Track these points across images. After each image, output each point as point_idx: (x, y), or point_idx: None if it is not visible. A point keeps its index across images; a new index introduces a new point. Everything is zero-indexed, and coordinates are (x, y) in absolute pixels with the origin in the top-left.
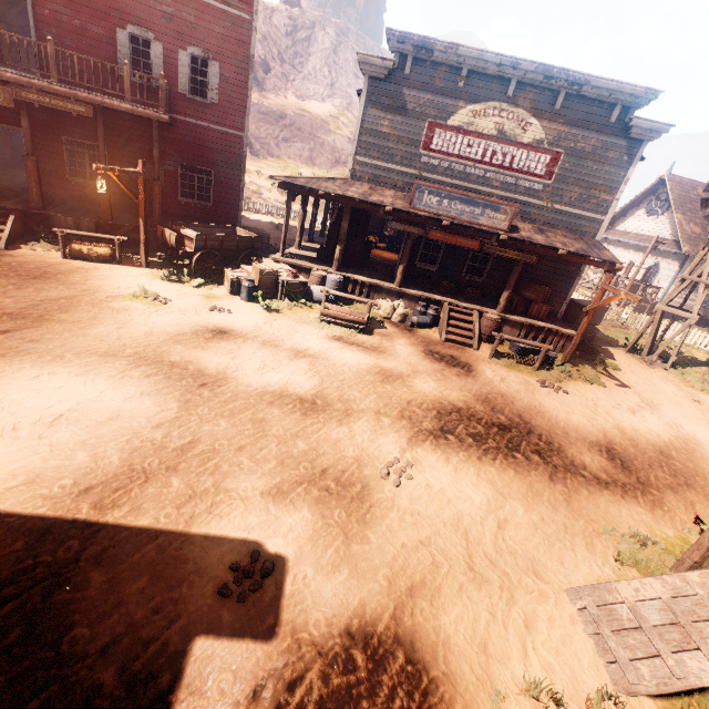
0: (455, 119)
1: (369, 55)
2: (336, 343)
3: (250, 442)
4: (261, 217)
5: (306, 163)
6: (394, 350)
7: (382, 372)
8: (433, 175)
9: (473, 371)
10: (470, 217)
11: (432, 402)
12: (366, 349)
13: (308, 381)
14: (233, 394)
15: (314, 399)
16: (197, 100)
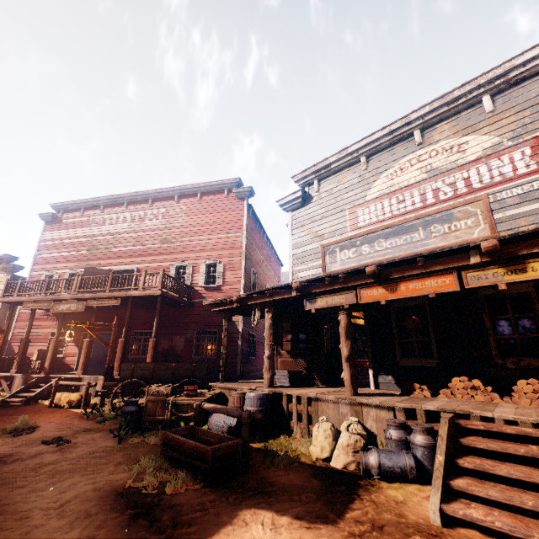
0: (372, 192)
1: (284, 198)
2: (100, 502)
3: None
4: None
5: None
6: (220, 536)
7: None
8: None
9: None
10: (410, 248)
11: None
12: (143, 523)
13: None
14: None
15: None
16: (209, 286)
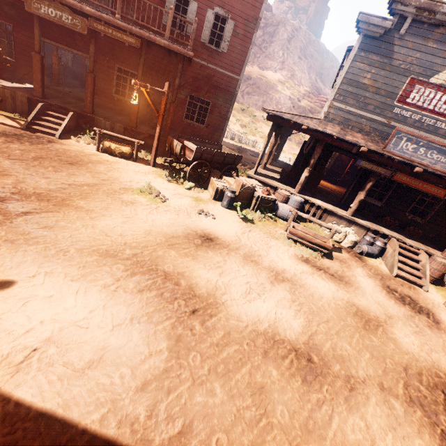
0: (439, 77)
1: (371, 15)
2: (305, 266)
3: (254, 440)
4: (227, 140)
5: (258, 109)
6: (358, 282)
7: (359, 313)
8: (401, 125)
9: (440, 323)
10: (443, 167)
11: (429, 373)
12: (333, 277)
13: (295, 319)
14: (224, 332)
15: (307, 351)
16: (212, 48)
